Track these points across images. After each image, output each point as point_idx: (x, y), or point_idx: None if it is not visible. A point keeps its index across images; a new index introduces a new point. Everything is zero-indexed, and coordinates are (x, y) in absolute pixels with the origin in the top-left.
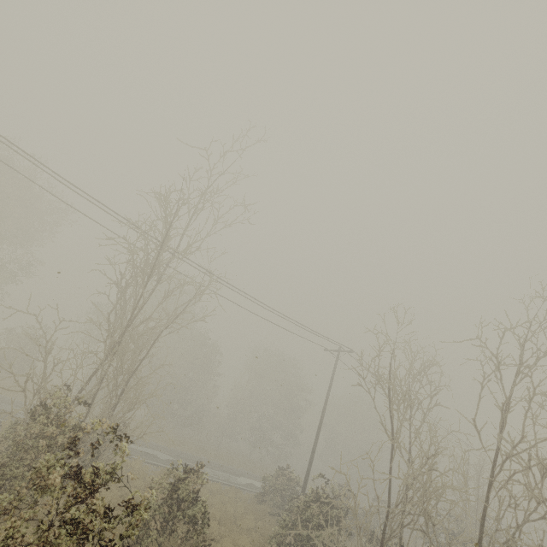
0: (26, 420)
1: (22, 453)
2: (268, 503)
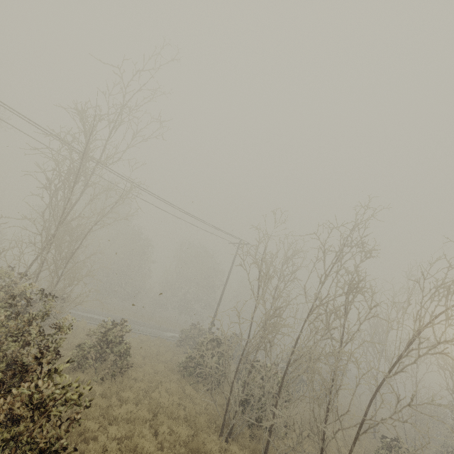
0: None
1: None
2: (185, 347)
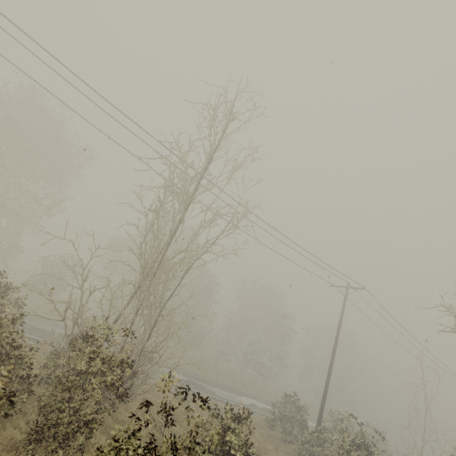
0: (66, 351)
1: (66, 393)
2: (277, 428)
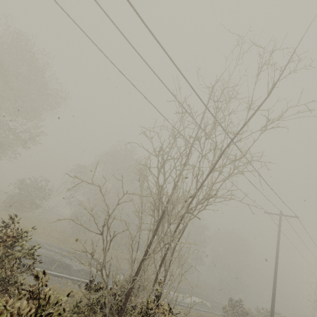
0: None
1: None
2: None
